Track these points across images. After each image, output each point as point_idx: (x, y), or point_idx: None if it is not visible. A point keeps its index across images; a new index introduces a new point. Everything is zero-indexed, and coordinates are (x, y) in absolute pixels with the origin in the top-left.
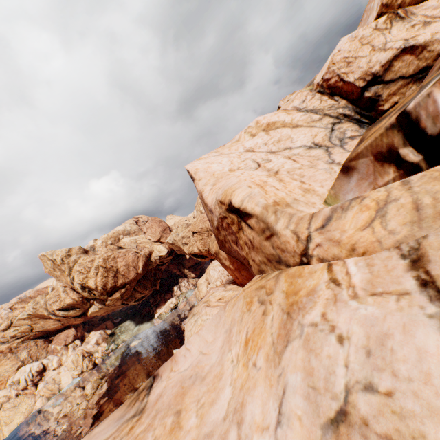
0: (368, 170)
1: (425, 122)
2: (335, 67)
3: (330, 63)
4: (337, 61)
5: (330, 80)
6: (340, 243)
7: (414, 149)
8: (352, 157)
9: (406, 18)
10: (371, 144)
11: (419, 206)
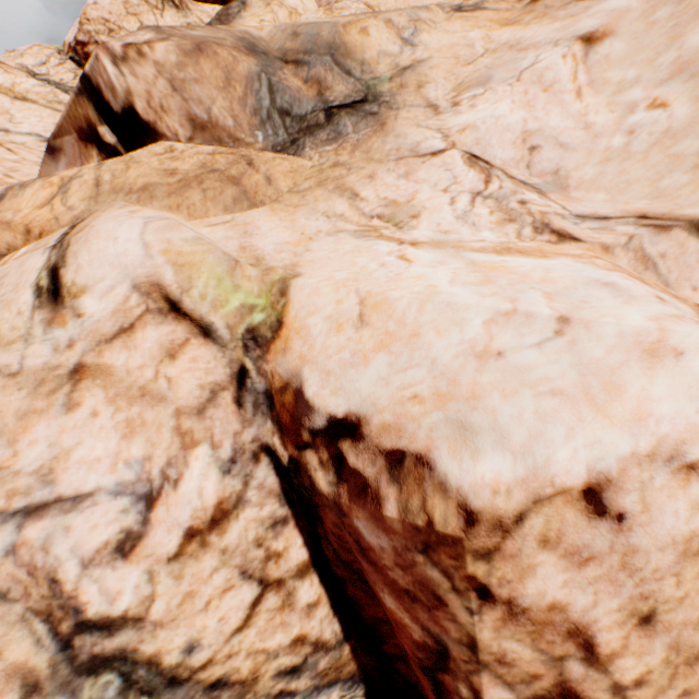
0: (76, 153)
1: (108, 94)
2: (92, 28)
3: (83, 16)
4: (94, 19)
5: (88, 45)
6: (12, 225)
7: (110, 129)
8: (56, 132)
9: (182, 9)
10: (70, 115)
11: (100, 183)
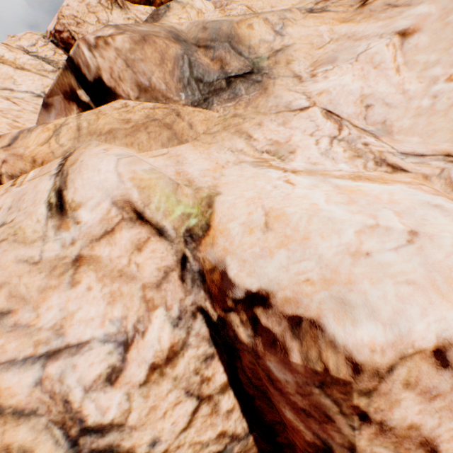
0: (62, 107)
1: (85, 69)
2: (66, 21)
3: (60, 14)
4: (67, 15)
5: (63, 33)
6: (24, 157)
7: (85, 92)
8: (48, 93)
9: (124, 9)
10: (58, 83)
11: (80, 128)
